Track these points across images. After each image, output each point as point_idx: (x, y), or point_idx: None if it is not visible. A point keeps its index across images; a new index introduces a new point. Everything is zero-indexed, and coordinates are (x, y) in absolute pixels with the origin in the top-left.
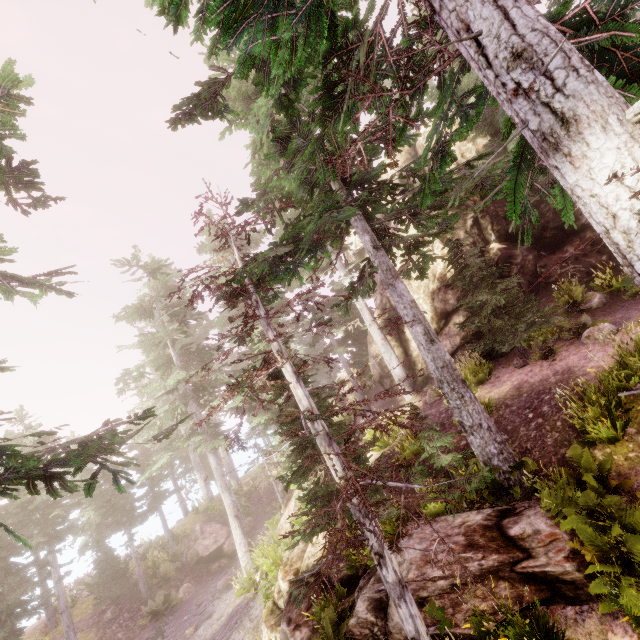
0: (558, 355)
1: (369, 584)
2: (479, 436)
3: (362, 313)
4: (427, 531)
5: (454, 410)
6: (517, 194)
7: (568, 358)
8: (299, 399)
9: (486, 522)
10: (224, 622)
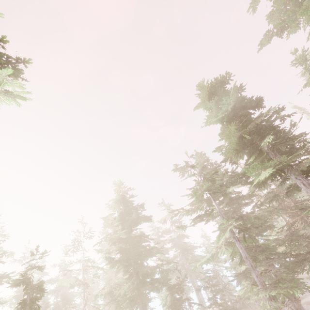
0: None
1: None
2: None
3: None
4: None
5: None
6: None
7: None
8: None
9: None
10: None
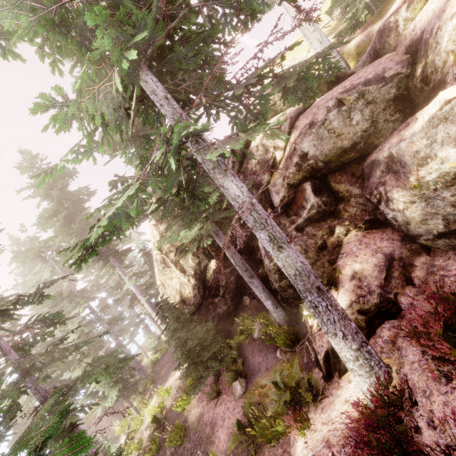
0: (224, 392)
1: None
2: None
3: (144, 305)
4: None
5: None
6: None
7: (222, 406)
8: None
9: None
10: None
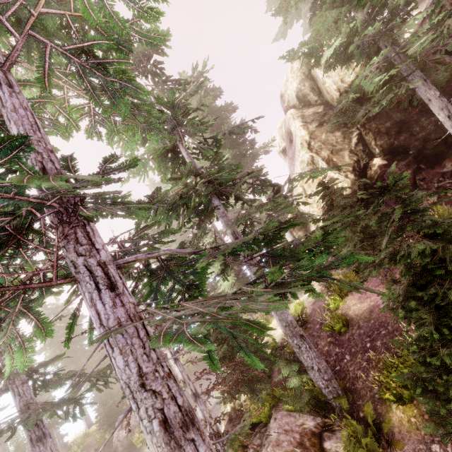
0: None
1: (256, 437)
2: (312, 374)
3: None
4: (283, 421)
5: (296, 353)
6: (214, 360)
7: None
8: (177, 373)
9: (314, 429)
10: (212, 407)
